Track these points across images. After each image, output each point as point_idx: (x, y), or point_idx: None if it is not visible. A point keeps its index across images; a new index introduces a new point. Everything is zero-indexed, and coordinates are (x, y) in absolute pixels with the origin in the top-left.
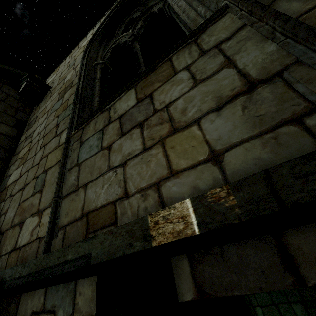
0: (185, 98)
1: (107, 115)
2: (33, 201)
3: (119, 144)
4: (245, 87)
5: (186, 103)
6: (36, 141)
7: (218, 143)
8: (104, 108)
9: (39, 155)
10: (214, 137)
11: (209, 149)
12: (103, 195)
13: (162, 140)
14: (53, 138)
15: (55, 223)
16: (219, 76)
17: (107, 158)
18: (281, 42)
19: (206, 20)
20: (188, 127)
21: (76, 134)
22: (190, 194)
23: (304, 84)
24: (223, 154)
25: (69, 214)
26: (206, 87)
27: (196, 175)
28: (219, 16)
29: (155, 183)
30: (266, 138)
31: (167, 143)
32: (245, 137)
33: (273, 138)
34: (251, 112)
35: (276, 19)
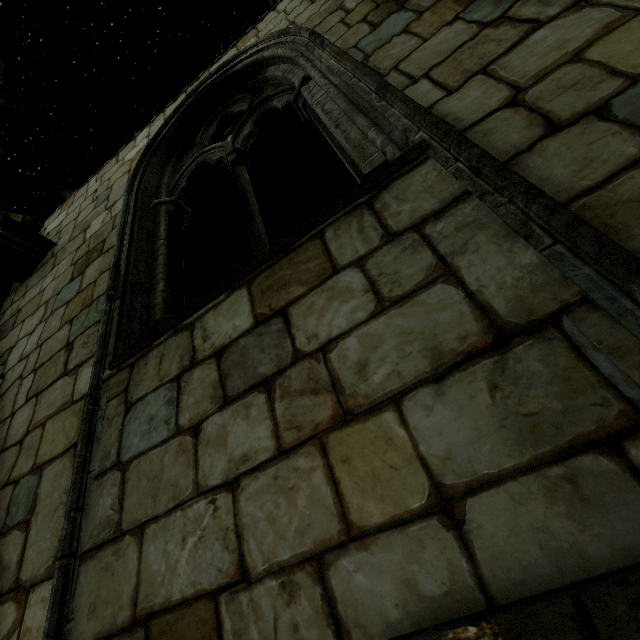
0: (362, 337)
1: (189, 343)
2: (3, 553)
3: (218, 426)
4: (487, 337)
5: (366, 350)
6: (16, 380)
7: (449, 470)
8: (181, 324)
9: (23, 418)
10: (437, 450)
11: (430, 482)
12: (187, 567)
13: (320, 438)
14: (57, 378)
15: (60, 636)
16: (429, 298)
17: (191, 459)
18: (547, 250)
19: (388, 166)
20: (375, 410)
21: (115, 379)
22: (399, 602)
23: (610, 356)
24: (463, 501)
25: (100, 611)
26: (405, 320)
27: (407, 549)
28: (413, 160)
29: (312, 555)
30: (553, 475)
31: (331, 447)
32: (507, 466)
33: (567, 481)
34: (510, 402)
35: (531, 201)
